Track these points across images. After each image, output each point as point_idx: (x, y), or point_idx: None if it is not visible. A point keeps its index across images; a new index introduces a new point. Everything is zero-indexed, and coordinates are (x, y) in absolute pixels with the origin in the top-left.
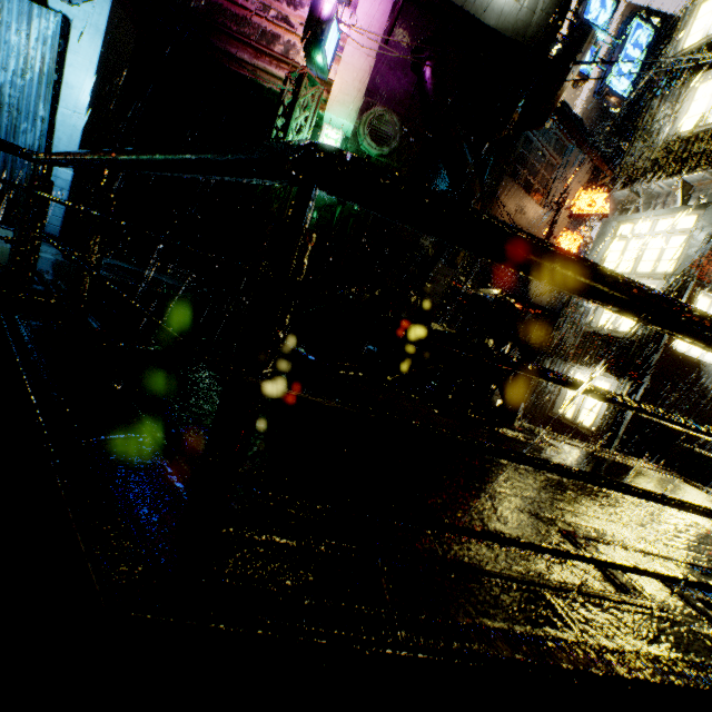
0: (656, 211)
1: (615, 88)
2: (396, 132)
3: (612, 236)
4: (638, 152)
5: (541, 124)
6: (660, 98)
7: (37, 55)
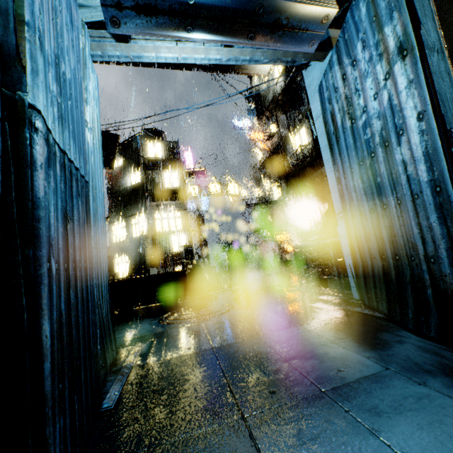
0: (168, 210)
1: None
2: None
3: (154, 218)
4: (154, 190)
5: (113, 169)
6: (152, 172)
7: (94, 114)
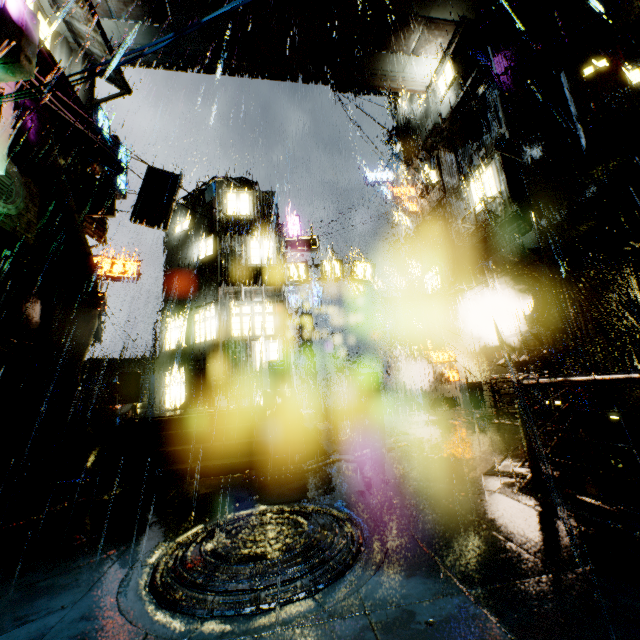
0: (253, 302)
1: (120, 186)
2: (20, 188)
3: (229, 313)
4: (232, 267)
5: (166, 228)
6: (230, 238)
7: None
